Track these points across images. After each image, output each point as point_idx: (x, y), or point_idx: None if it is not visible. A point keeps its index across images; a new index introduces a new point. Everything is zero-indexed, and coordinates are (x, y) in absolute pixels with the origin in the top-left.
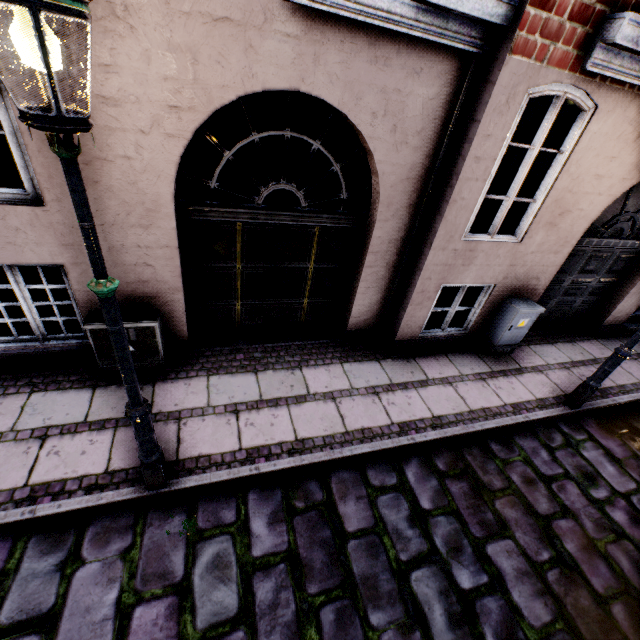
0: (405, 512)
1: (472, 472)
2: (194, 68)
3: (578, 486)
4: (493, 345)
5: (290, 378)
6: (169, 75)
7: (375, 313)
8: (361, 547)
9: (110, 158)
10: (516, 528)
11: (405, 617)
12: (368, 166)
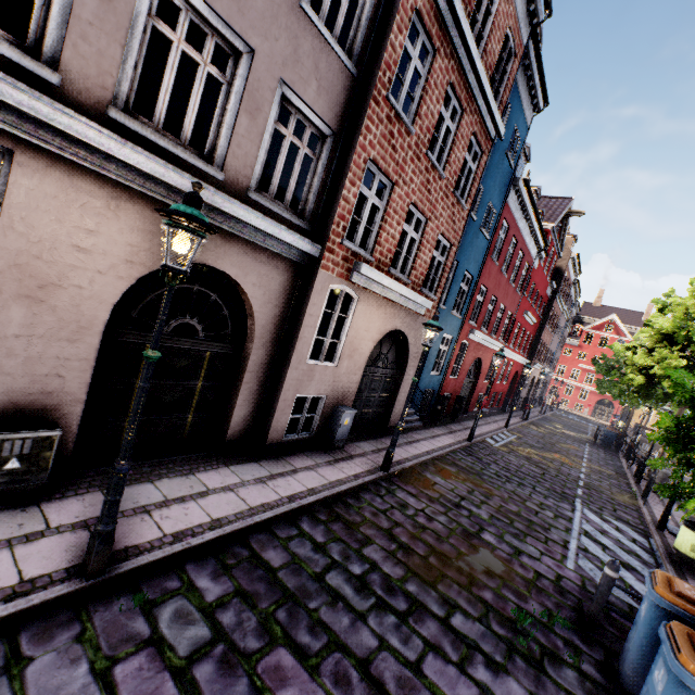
0: (310, 547)
1: (342, 516)
2: (151, 243)
3: (400, 511)
4: (332, 441)
5: (187, 481)
6: (133, 243)
7: (249, 423)
8: (288, 573)
9: (65, 285)
10: (376, 538)
11: (330, 598)
12: (246, 313)
